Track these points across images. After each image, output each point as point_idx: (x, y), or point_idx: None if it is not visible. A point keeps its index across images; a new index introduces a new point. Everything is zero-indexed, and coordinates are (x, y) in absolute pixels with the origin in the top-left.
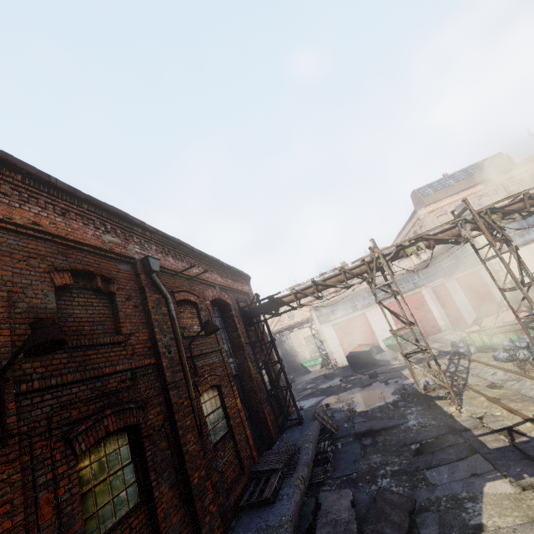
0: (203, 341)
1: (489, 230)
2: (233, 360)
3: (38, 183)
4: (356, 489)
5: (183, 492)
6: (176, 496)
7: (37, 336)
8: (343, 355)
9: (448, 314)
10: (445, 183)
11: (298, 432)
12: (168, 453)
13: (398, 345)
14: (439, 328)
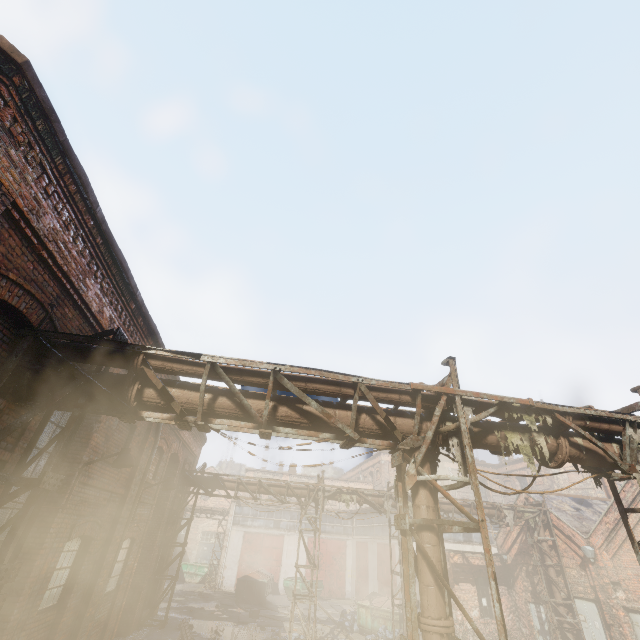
0: (149, 490)
1: None
2: None
3: (156, 346)
4: None
5: (76, 619)
6: (72, 618)
7: (128, 459)
8: (235, 576)
9: (358, 580)
10: None
11: (157, 634)
12: (88, 576)
13: (297, 591)
14: (344, 593)
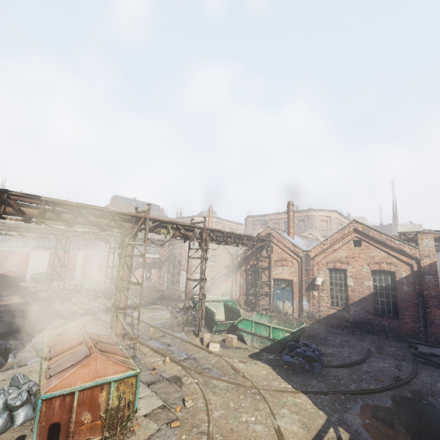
0: None
1: (118, 243)
2: None
3: None
4: None
5: None
6: None
7: None
8: None
9: (84, 271)
10: (132, 202)
11: None
12: None
13: (42, 279)
14: (74, 277)
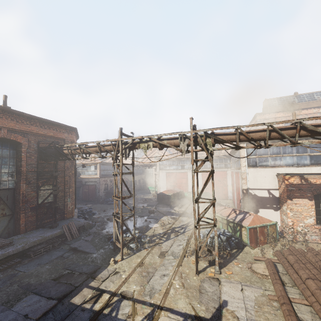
0: None
1: (203, 150)
2: (13, 179)
3: None
4: (1, 284)
5: None
6: None
7: None
8: None
9: (232, 191)
10: (291, 100)
11: (40, 233)
12: None
13: (191, 198)
14: (227, 197)
